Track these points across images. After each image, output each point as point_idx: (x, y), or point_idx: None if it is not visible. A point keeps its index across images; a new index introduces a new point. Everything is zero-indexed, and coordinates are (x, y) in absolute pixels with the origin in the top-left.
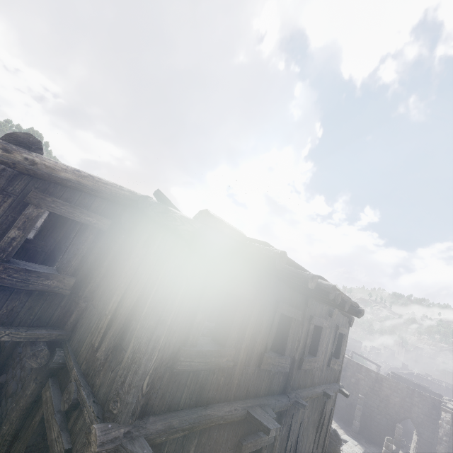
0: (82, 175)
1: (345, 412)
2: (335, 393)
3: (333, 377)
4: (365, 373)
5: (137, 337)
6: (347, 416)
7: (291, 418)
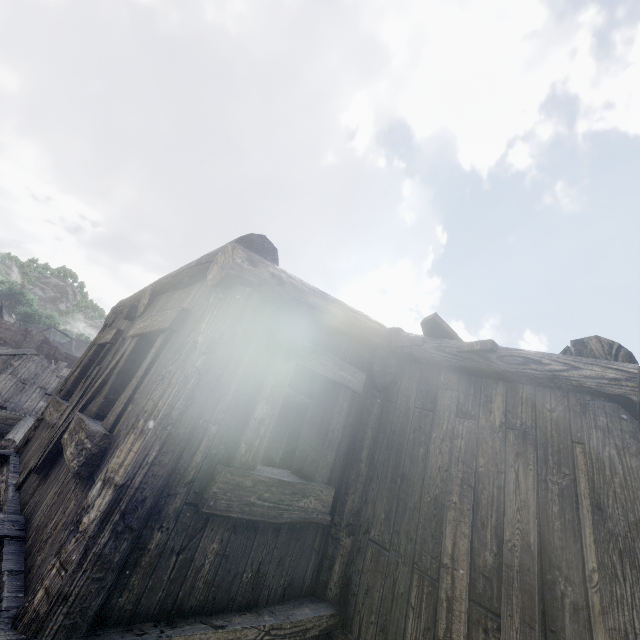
0: (330, 300)
1: None
2: None
3: None
4: None
5: (621, 632)
6: None
7: None
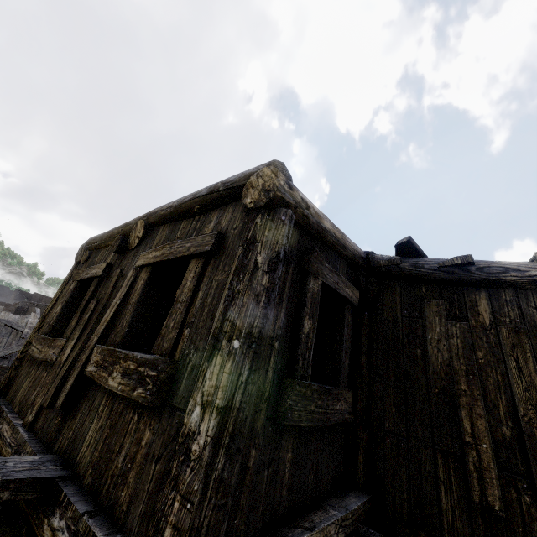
0: (334, 225)
1: None
2: None
3: None
4: None
5: None
6: None
7: None
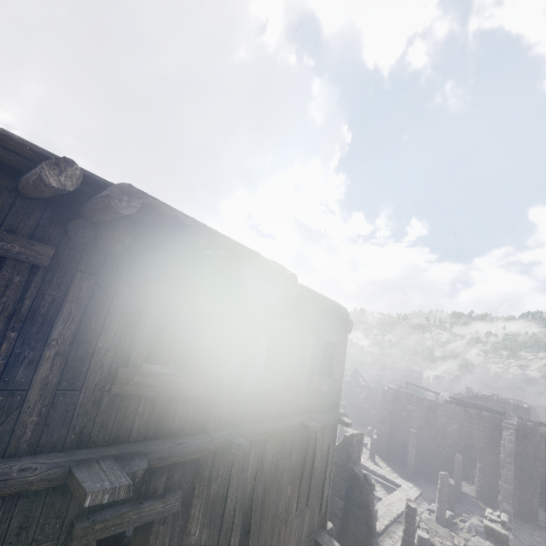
0: None
1: (398, 452)
2: (332, 424)
3: (327, 403)
4: (417, 403)
5: None
6: (401, 457)
7: (231, 468)
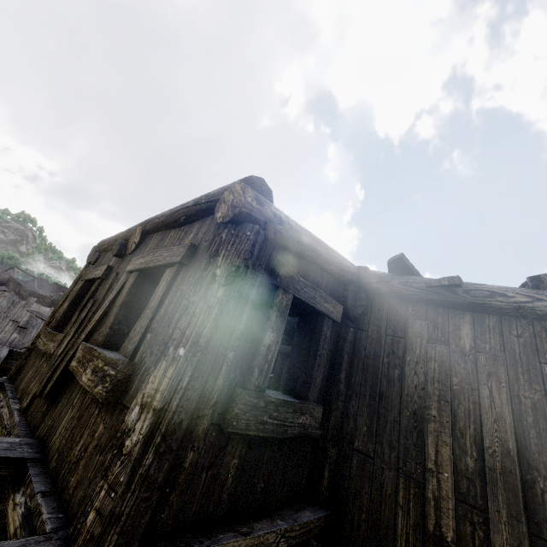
0: (316, 239)
1: None
2: None
3: None
4: None
5: None
6: None
7: None
